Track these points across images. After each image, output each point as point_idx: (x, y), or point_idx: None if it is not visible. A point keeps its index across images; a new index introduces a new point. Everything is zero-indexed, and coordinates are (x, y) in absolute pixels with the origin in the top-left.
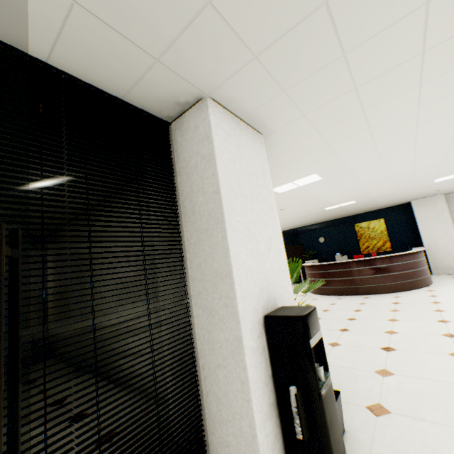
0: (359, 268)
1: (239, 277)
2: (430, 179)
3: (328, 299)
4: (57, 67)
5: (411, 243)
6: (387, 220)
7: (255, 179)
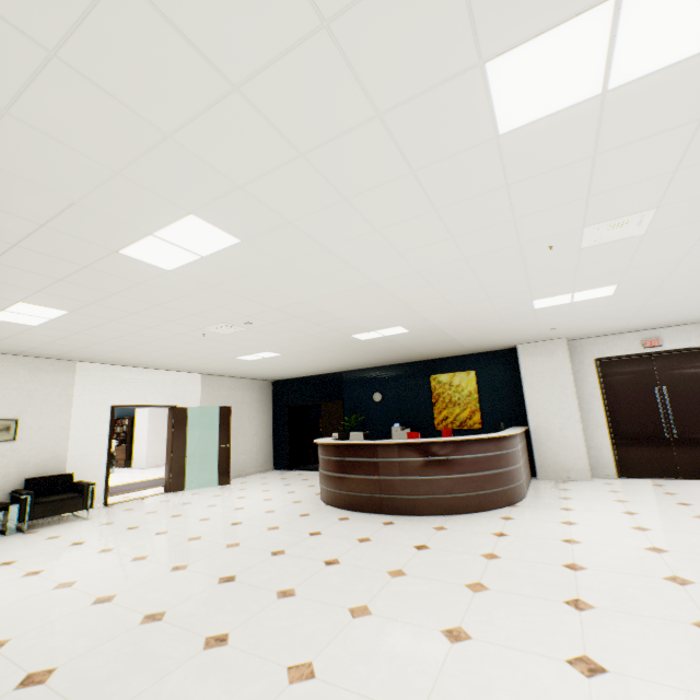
0: (391, 459)
1: None
2: (524, 299)
3: (324, 519)
4: None
5: (513, 419)
6: (481, 375)
7: None
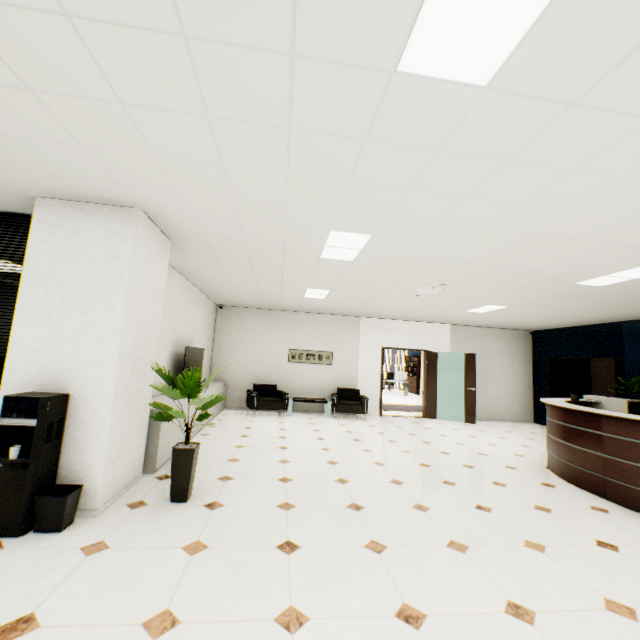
0: (619, 437)
1: (14, 353)
2: None
3: (524, 477)
4: None
5: None
6: None
7: (90, 264)
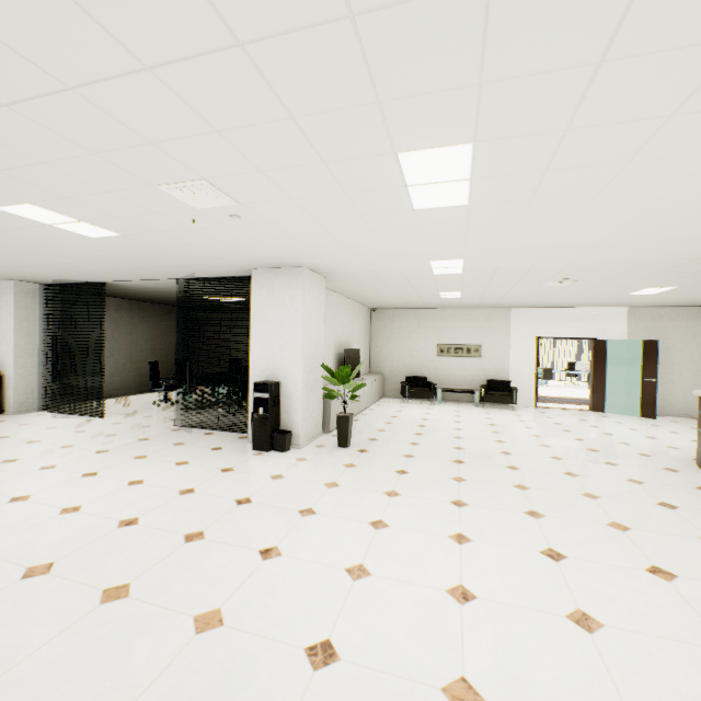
0: None
1: (253, 360)
2: None
3: (649, 462)
4: (223, 276)
5: None
6: None
7: (282, 306)
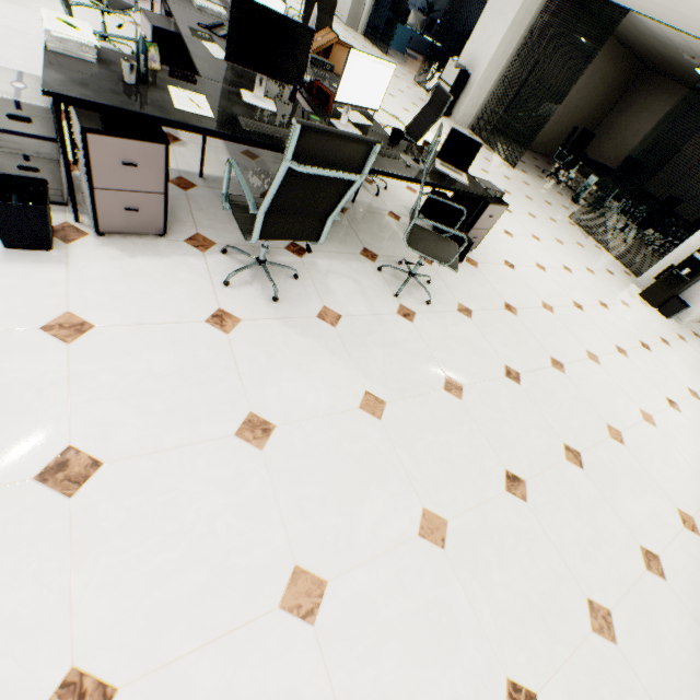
0: None
1: None
2: None
3: None
4: None
5: None
6: None
7: None
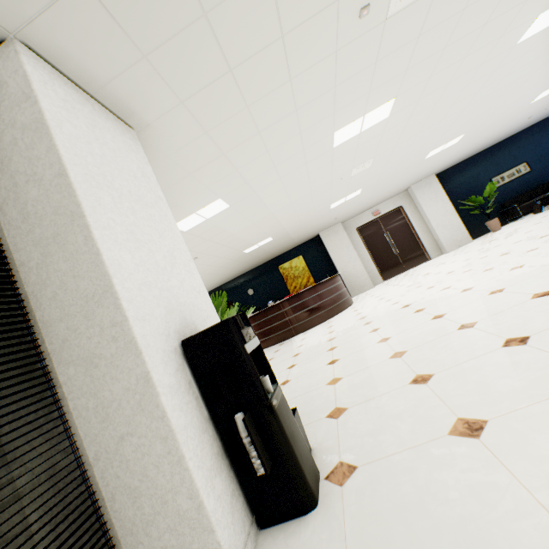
0: (292, 306)
1: (127, 291)
2: (328, 205)
3: (272, 349)
4: None
5: (330, 273)
6: (306, 256)
7: (133, 177)
